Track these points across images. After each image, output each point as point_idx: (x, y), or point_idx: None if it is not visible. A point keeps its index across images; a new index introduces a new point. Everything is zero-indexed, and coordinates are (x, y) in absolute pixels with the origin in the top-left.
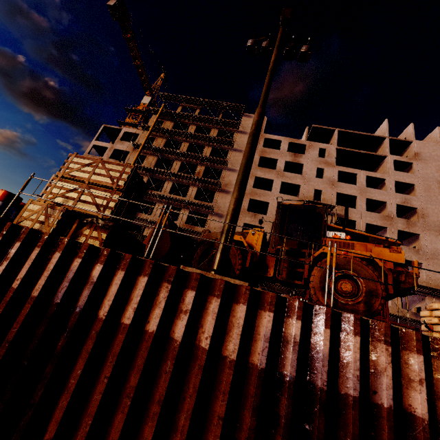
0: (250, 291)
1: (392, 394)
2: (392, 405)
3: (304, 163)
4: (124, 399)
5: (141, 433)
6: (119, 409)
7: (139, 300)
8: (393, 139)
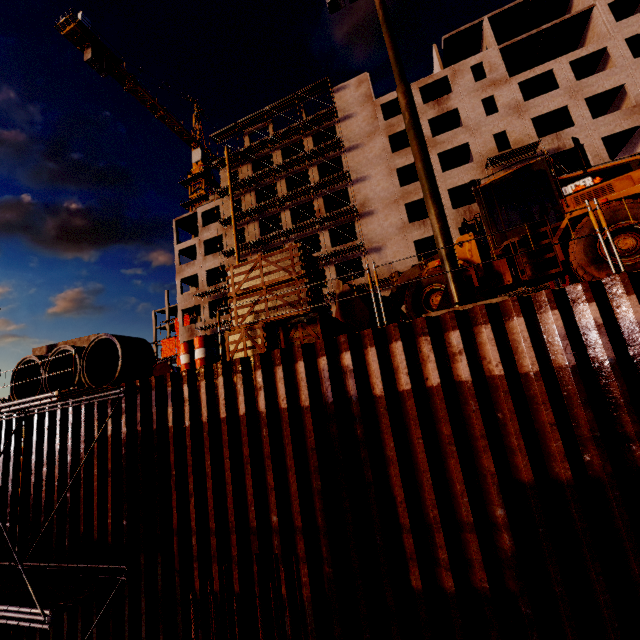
0: (518, 301)
1: None
2: None
3: (458, 105)
4: (448, 448)
5: (480, 466)
6: (448, 457)
7: (406, 365)
8: None
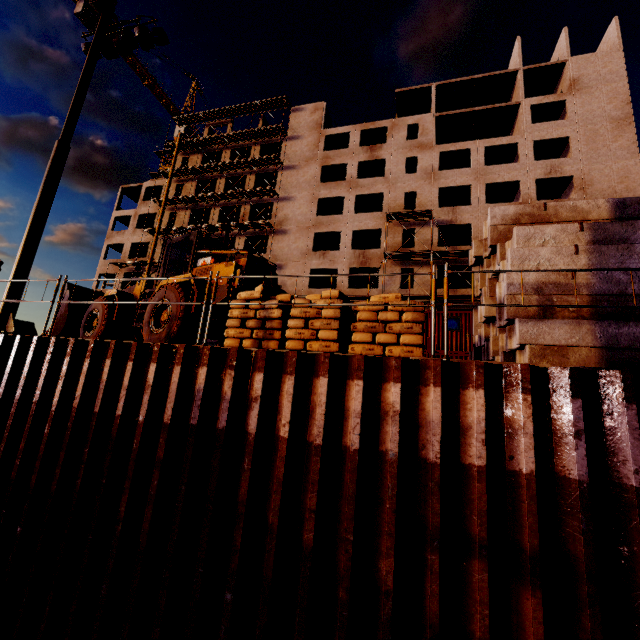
0: None
1: (40, 392)
2: (37, 400)
3: (387, 156)
4: None
5: None
6: None
7: None
8: (531, 68)
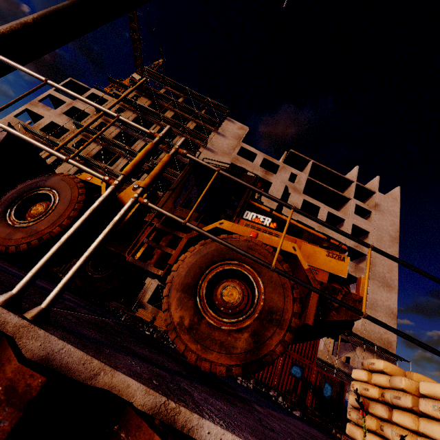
0: None
1: None
2: None
3: (273, 182)
4: None
5: None
6: None
7: None
8: (360, 185)
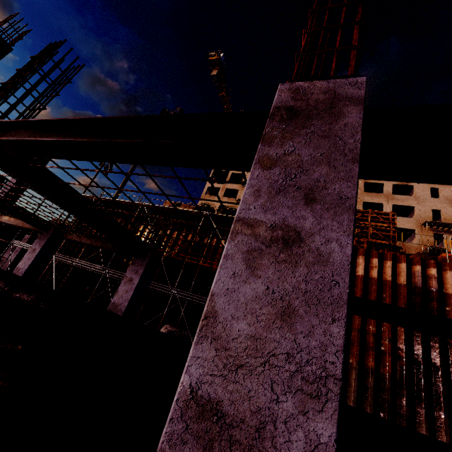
0: None
1: None
2: None
3: (414, 184)
4: None
5: None
6: None
7: None
8: None
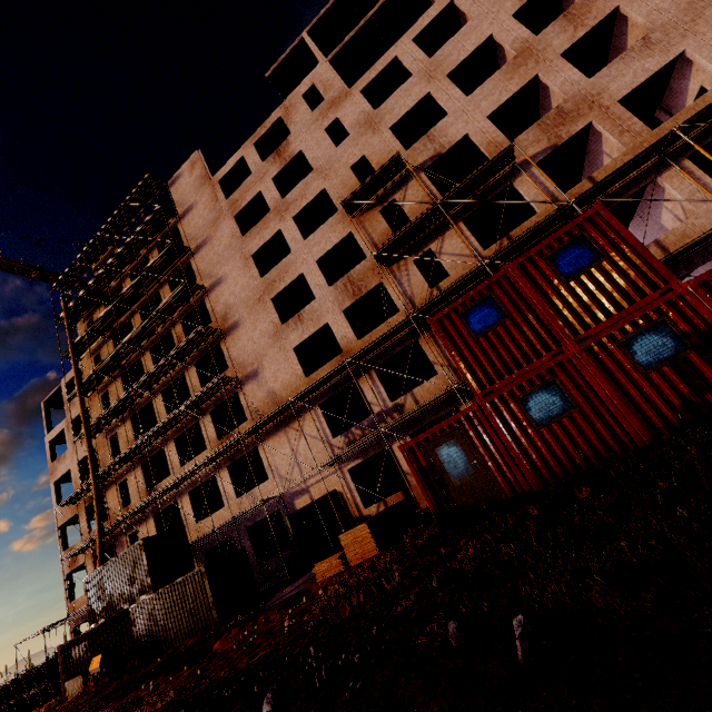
0: None
1: None
2: None
3: (301, 147)
4: None
5: None
6: None
7: None
8: None
